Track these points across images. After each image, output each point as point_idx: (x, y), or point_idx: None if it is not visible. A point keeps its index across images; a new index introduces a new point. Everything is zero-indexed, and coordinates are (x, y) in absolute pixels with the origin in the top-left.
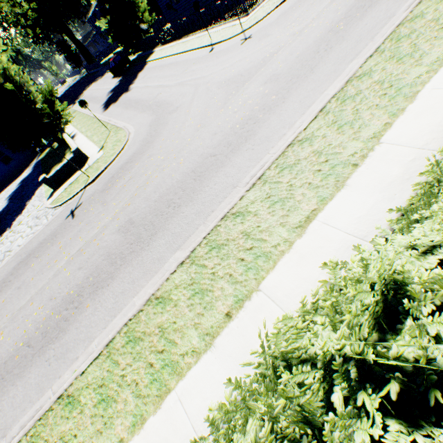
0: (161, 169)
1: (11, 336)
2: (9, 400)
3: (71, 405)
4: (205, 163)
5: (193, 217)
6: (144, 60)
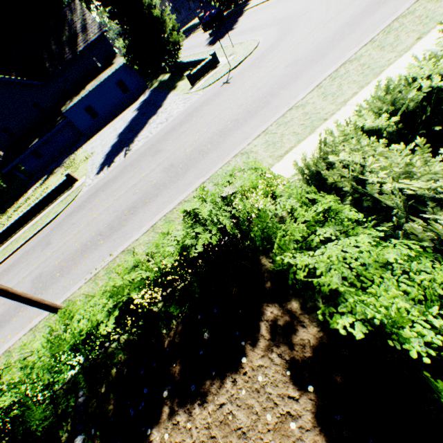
0: (311, 36)
1: (214, 127)
2: (238, 134)
3: (301, 107)
4: (358, 16)
5: (361, 35)
6: (239, 11)
